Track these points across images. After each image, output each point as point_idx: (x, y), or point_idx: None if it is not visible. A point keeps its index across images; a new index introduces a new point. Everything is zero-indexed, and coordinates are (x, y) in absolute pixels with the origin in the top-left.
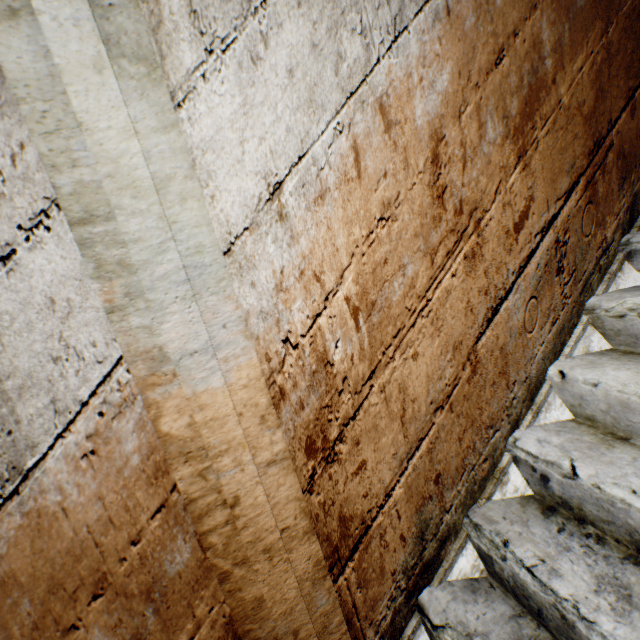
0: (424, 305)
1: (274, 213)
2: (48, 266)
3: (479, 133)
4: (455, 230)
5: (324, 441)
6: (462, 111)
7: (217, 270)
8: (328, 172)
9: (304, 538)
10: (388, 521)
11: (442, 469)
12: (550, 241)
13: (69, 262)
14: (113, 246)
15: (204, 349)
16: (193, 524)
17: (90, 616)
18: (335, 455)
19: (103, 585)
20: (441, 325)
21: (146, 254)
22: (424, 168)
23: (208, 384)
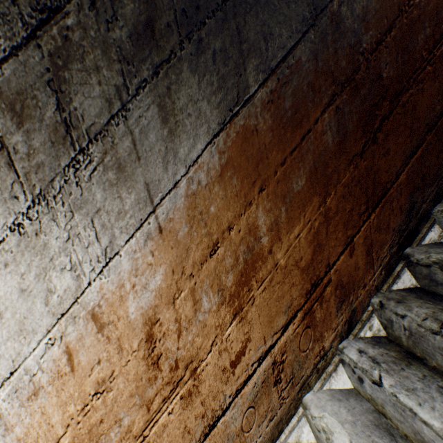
0: (142, 440)
1: None
2: None
3: (195, 307)
4: (172, 381)
5: None
6: (177, 296)
7: None
8: (41, 374)
9: None
10: None
11: None
12: (268, 363)
13: None
14: None
15: None
16: None
17: None
18: None
19: None
20: None
21: None
22: (139, 346)
23: None
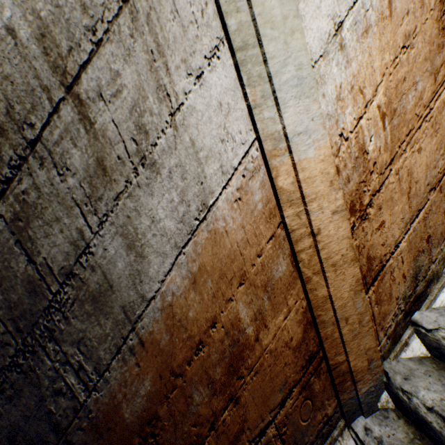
0: (427, 113)
1: (337, 45)
2: (218, 82)
3: None
4: None
5: (360, 205)
6: None
7: (309, 81)
8: (370, 13)
9: (350, 264)
10: (395, 264)
11: (431, 233)
12: None
13: (228, 80)
14: (256, 65)
15: (304, 132)
16: (287, 249)
17: (237, 295)
18: (366, 215)
19: (243, 278)
20: (437, 128)
21: (276, 67)
22: (434, 6)
23: (306, 155)
